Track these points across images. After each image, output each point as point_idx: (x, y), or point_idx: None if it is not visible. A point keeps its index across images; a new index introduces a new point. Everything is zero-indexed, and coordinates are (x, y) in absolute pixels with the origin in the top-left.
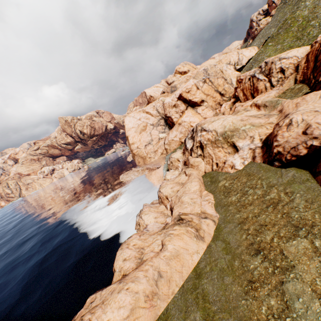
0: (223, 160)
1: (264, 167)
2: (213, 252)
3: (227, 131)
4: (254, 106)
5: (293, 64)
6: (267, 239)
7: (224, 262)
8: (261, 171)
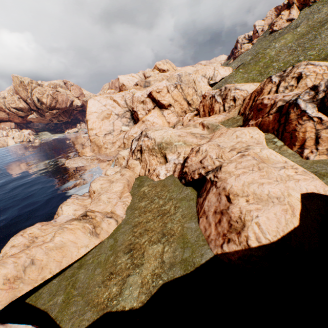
0: (154, 168)
1: (176, 182)
2: (103, 248)
3: (163, 142)
4: (201, 125)
5: (243, 97)
6: (142, 241)
7: (105, 256)
8: (172, 185)
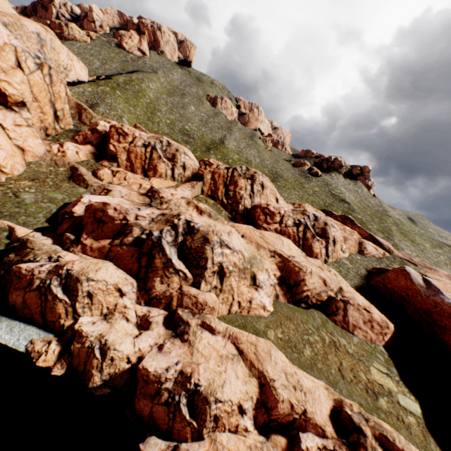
0: (249, 298)
1: (294, 308)
2: None
3: (252, 257)
4: (194, 207)
5: (193, 168)
6: (365, 379)
7: None
8: (296, 313)
